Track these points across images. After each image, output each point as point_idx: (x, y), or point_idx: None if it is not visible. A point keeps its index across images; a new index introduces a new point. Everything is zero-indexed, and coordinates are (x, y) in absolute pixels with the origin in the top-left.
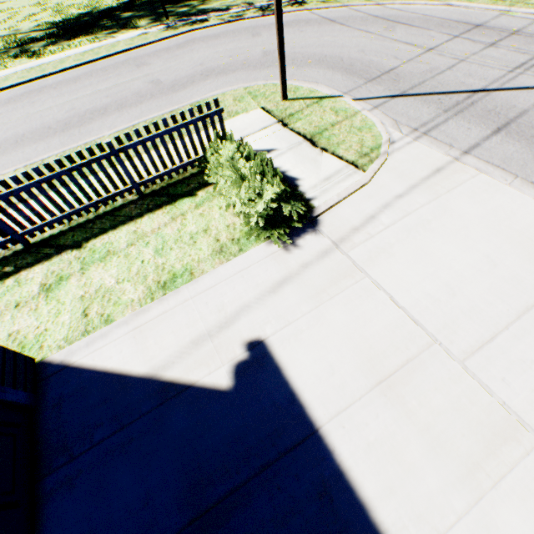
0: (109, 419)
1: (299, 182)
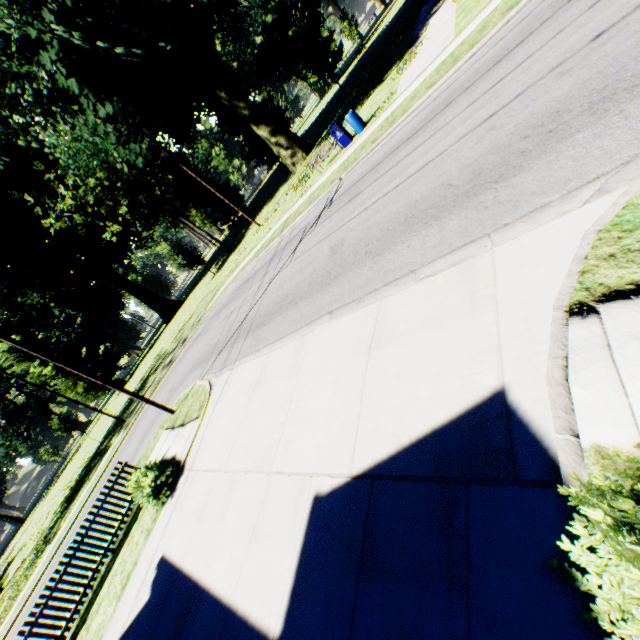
0: None
1: (177, 454)
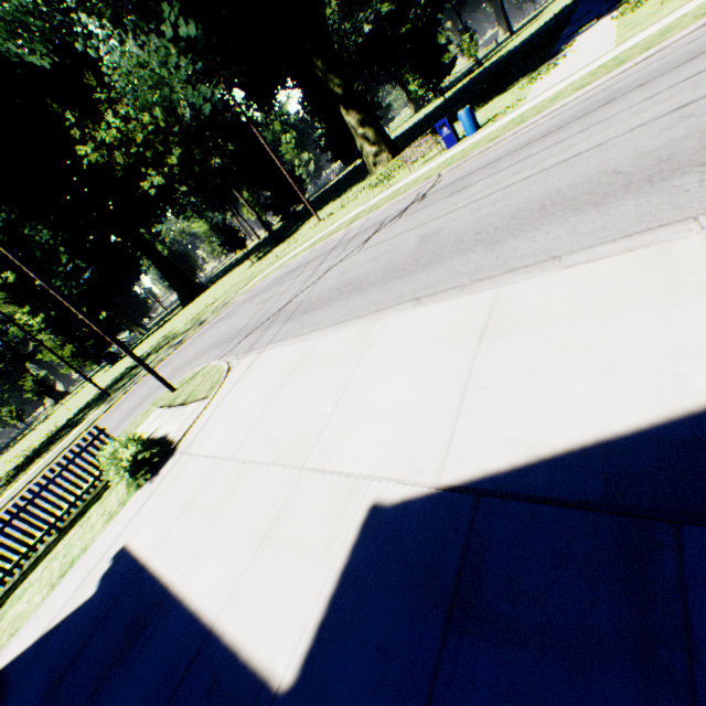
0: (2, 691)
1: (170, 434)
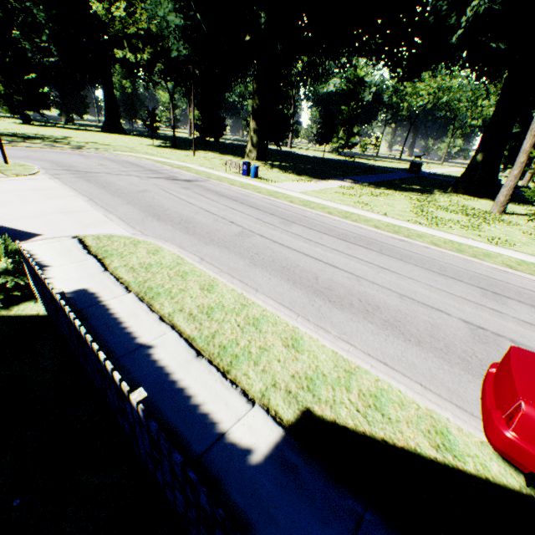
0: None
1: None
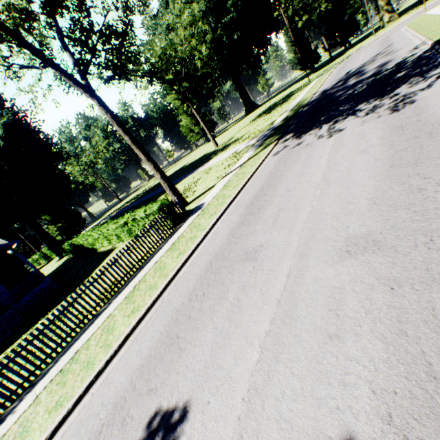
0: None
1: None
